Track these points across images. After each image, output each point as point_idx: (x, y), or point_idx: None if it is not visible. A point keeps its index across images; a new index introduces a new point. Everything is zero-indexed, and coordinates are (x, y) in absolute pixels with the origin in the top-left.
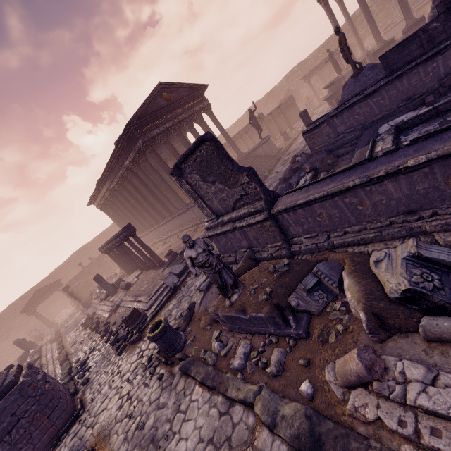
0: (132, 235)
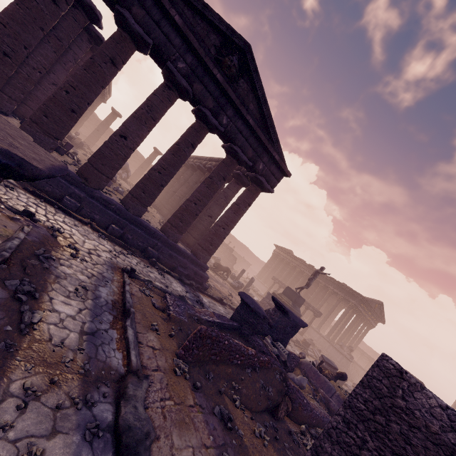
0: (316, 316)
